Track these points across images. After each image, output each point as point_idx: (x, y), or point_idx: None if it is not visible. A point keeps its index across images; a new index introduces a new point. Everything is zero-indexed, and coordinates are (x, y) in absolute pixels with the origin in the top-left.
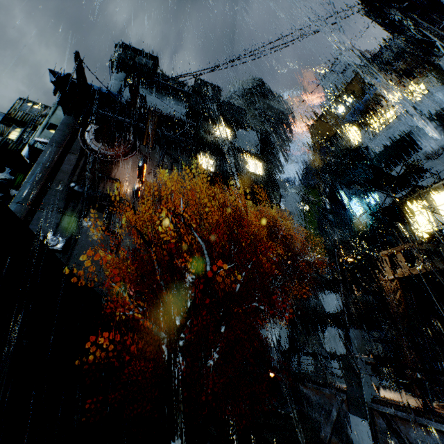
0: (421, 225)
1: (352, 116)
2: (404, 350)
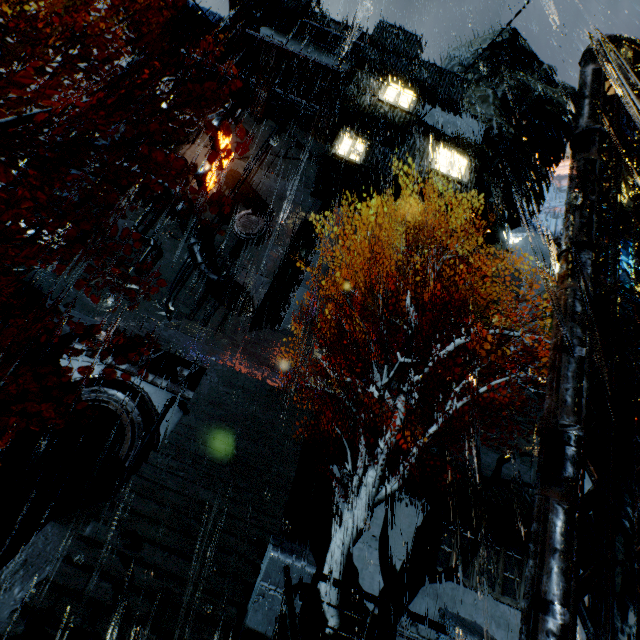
0: None
1: None
2: None
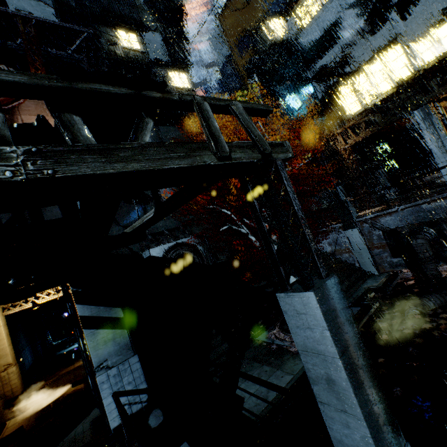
0: (349, 104)
1: (278, 4)
2: (358, 189)
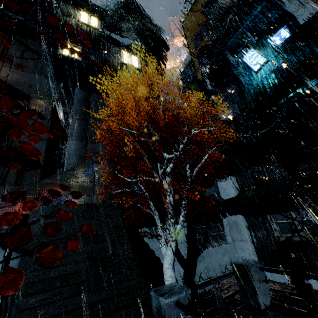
0: None
1: None
2: None
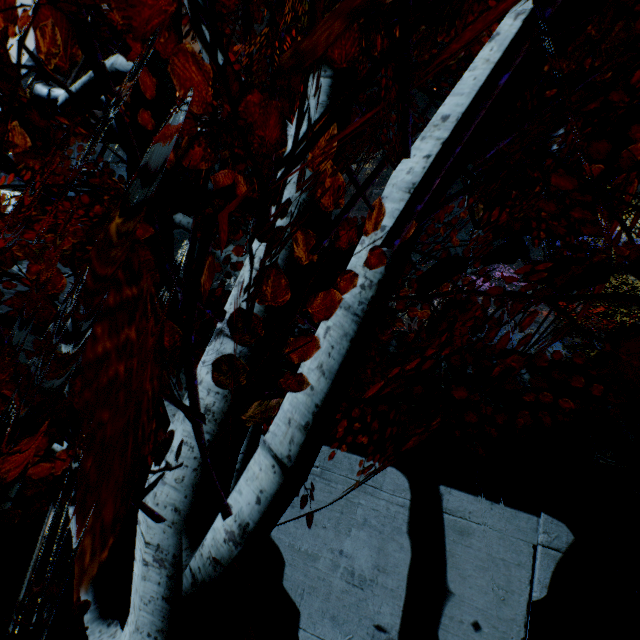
0: None
1: None
2: None
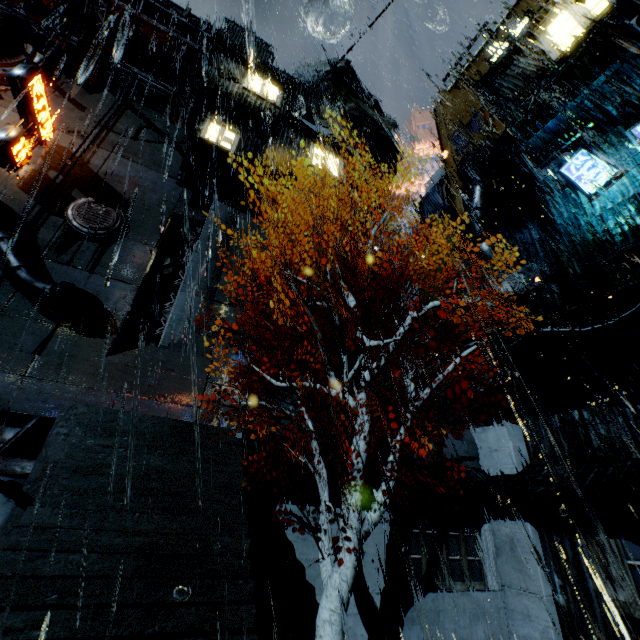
0: None
1: None
2: None
